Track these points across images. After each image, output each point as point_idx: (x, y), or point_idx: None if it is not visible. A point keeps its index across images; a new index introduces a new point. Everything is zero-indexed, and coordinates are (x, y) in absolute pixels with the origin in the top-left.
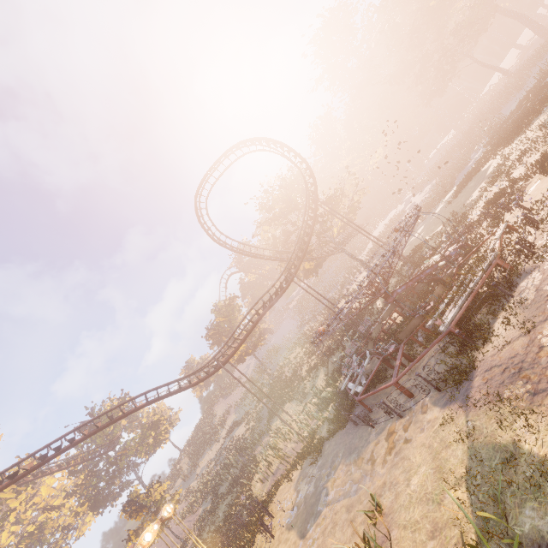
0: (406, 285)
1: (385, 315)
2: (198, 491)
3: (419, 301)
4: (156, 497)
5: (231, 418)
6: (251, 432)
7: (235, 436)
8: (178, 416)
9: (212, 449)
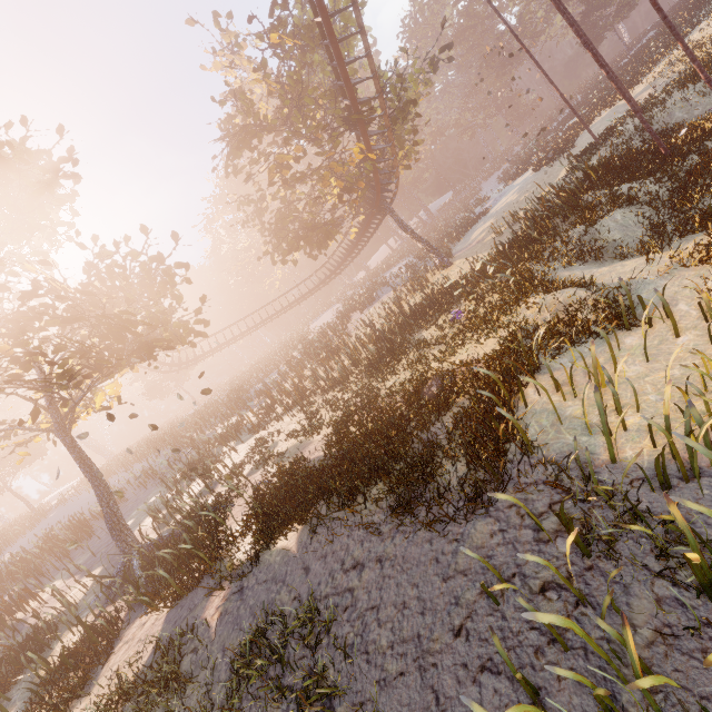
0: None
1: None
2: None
3: None
4: None
5: None
6: None
7: None
8: None
9: None
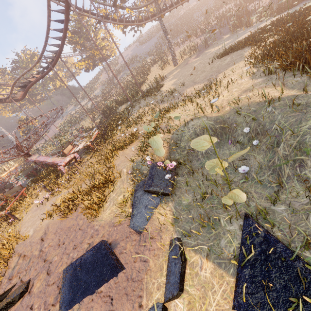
0: (34, 160)
1: (65, 146)
2: (64, 121)
3: (49, 167)
4: (30, 124)
5: (98, 90)
6: (82, 114)
7: (87, 105)
8: (79, 71)
9: (85, 101)
